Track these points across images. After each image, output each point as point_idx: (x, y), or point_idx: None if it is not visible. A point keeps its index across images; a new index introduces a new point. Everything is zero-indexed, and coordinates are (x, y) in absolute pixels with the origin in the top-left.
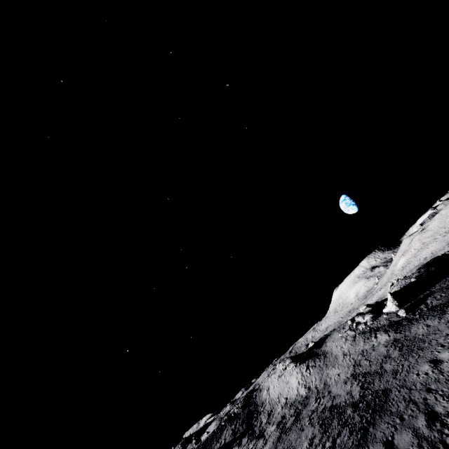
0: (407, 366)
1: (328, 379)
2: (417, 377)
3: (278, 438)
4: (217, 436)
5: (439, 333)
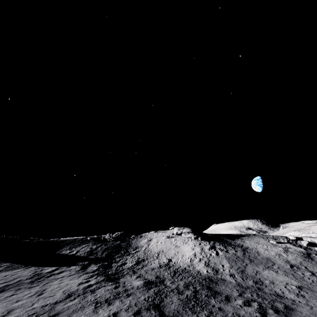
0: None
1: (266, 281)
2: None
3: (140, 314)
4: (75, 244)
5: None
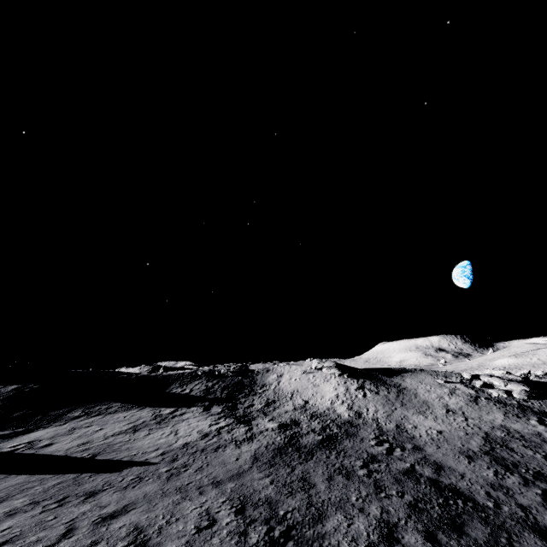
0: None
1: (409, 426)
2: None
3: (279, 449)
4: (185, 380)
5: None
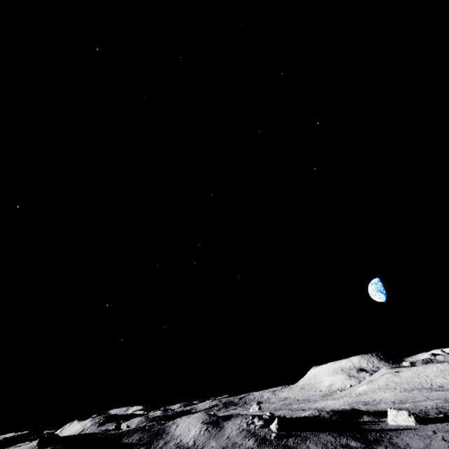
0: None
1: (206, 446)
2: None
3: None
4: (130, 434)
5: None
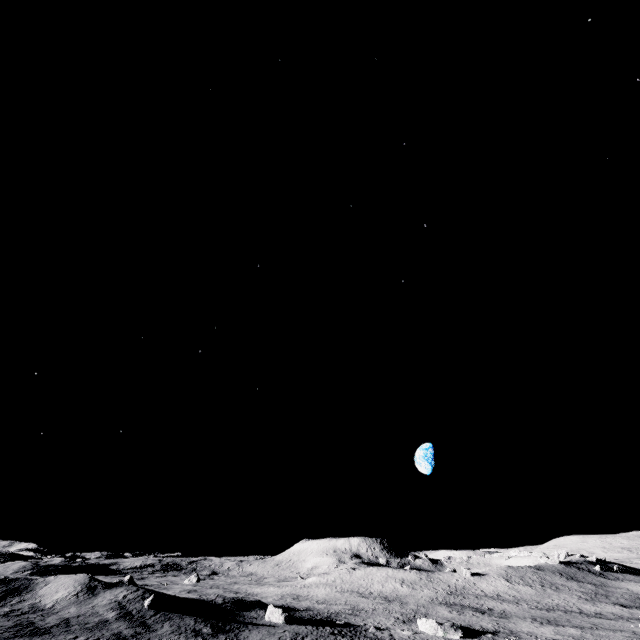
0: (74, 632)
1: (63, 611)
2: (62, 637)
3: None
4: None
5: (107, 632)
